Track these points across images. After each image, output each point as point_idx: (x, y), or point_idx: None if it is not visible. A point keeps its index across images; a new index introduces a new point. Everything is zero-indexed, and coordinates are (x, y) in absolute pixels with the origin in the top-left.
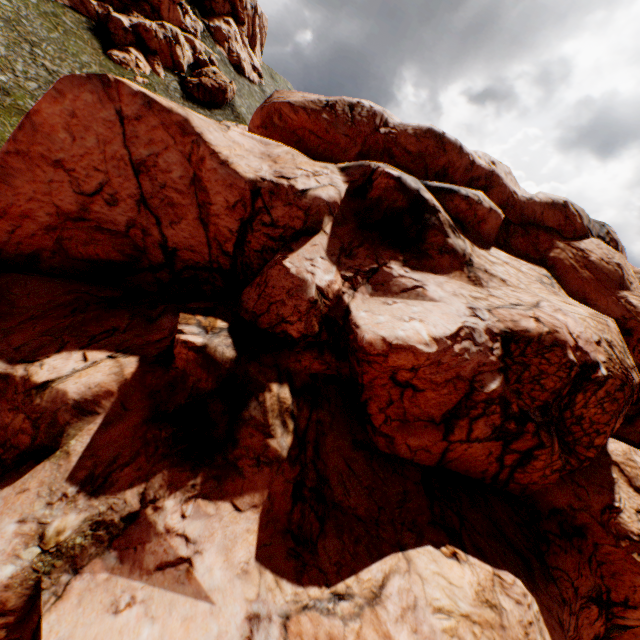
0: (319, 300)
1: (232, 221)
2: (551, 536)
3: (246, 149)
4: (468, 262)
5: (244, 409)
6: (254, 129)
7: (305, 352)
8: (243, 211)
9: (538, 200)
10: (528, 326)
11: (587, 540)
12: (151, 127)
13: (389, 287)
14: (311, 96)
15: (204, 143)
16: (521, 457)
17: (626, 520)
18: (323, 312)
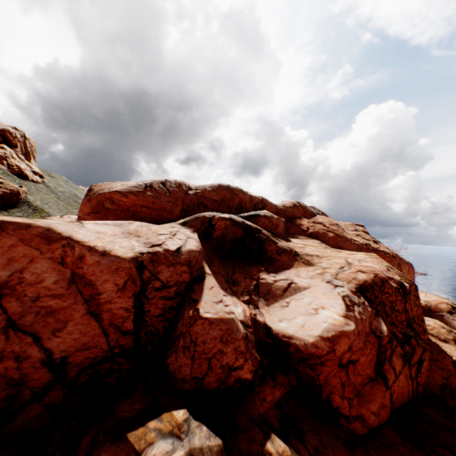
0: (247, 332)
1: (126, 300)
2: None
3: (110, 234)
4: (295, 253)
5: None
6: (85, 216)
7: (263, 387)
8: (133, 286)
9: (287, 205)
10: (363, 278)
11: None
12: (7, 247)
13: (274, 293)
14: (128, 183)
15: (78, 243)
16: (417, 365)
17: None
18: (253, 340)
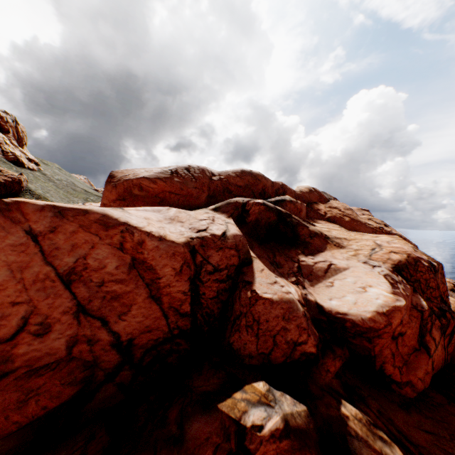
0: (304, 310)
1: (183, 283)
2: None
3: (156, 220)
4: (325, 236)
5: None
6: (110, 203)
7: (325, 359)
8: (188, 270)
9: (304, 190)
10: (397, 258)
11: None
12: (69, 233)
13: (316, 274)
14: (151, 169)
15: (135, 228)
16: (449, 336)
17: None
18: (309, 317)
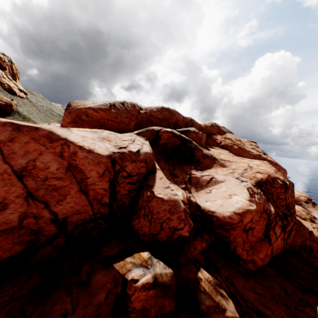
0: (185, 207)
1: (104, 183)
2: (309, 259)
3: (90, 138)
4: (214, 158)
5: (199, 305)
6: (66, 124)
7: (195, 241)
8: (109, 174)
9: (207, 125)
10: (260, 177)
11: (314, 251)
12: (23, 143)
13: (201, 183)
14: (97, 102)
15: (71, 143)
16: (288, 232)
17: (316, 234)
18: (189, 212)
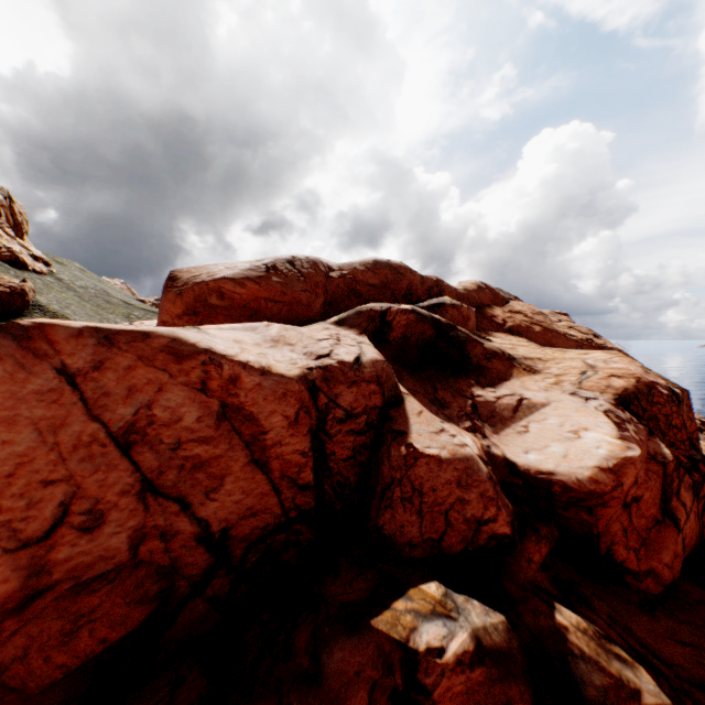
0: (488, 470)
1: (300, 439)
2: None
3: (252, 343)
4: (509, 357)
5: (580, 688)
6: (173, 320)
7: (524, 543)
8: (308, 418)
9: (469, 288)
10: (621, 384)
11: None
12: (123, 369)
13: (500, 415)
14: (234, 264)
15: (224, 358)
16: (704, 499)
17: None
18: (497, 481)
